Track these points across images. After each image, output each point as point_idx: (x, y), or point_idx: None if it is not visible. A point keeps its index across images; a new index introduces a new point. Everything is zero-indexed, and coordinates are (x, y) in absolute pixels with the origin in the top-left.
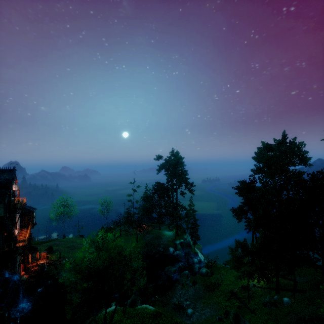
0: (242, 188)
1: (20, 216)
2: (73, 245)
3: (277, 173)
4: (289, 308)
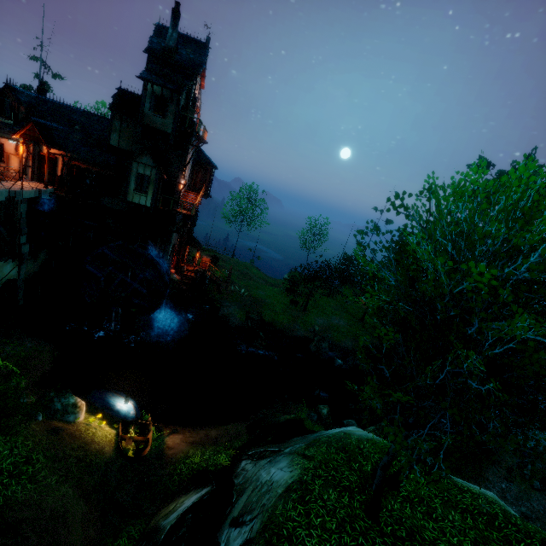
0: None
1: (191, 166)
2: (246, 273)
3: None
4: None
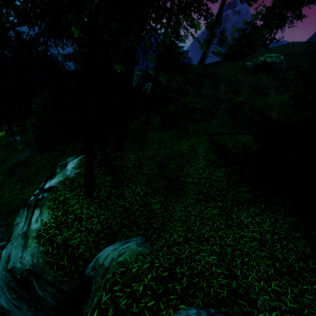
0: None
1: None
2: None
3: None
4: (21, 142)
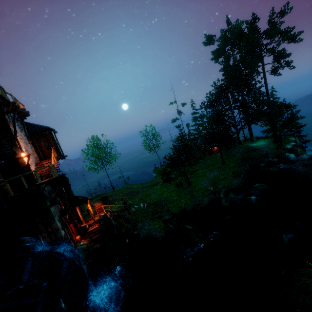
0: None
1: (29, 141)
2: (131, 191)
3: None
4: None
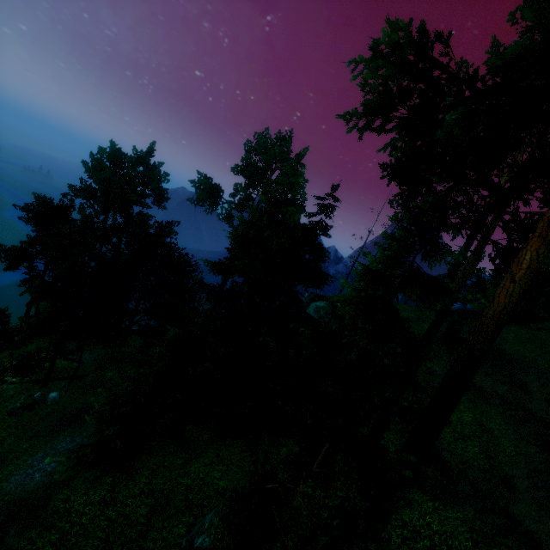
0: (40, 212)
1: None
2: None
3: (114, 212)
4: (54, 406)
